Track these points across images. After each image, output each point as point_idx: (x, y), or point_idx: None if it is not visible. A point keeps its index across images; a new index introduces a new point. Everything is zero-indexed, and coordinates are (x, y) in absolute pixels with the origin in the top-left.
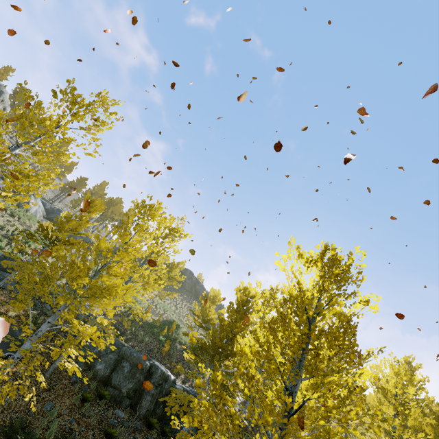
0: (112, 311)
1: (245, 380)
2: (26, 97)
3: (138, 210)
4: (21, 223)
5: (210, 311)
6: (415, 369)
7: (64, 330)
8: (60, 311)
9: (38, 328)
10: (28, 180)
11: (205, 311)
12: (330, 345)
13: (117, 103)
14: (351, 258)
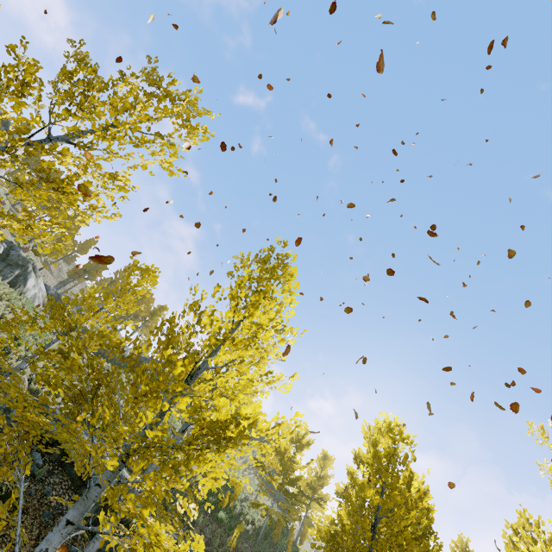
0: (217, 484)
1: None
2: (81, 57)
3: (259, 266)
4: (10, 309)
5: (296, 463)
6: None
7: (108, 545)
8: (100, 488)
9: (15, 509)
10: (62, 189)
11: (289, 463)
12: None
13: (209, 113)
14: None
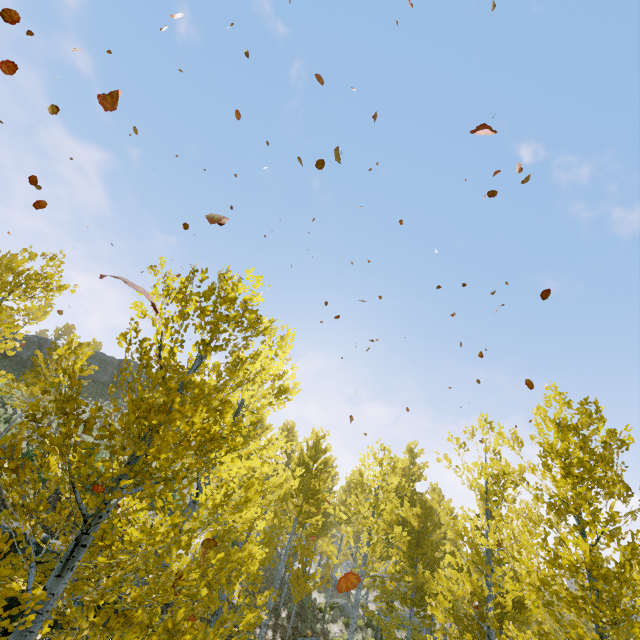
0: None
1: (7, 516)
2: None
3: None
4: None
5: None
6: (416, 456)
7: None
8: None
9: None
10: None
11: None
12: (127, 423)
13: None
14: (237, 288)
